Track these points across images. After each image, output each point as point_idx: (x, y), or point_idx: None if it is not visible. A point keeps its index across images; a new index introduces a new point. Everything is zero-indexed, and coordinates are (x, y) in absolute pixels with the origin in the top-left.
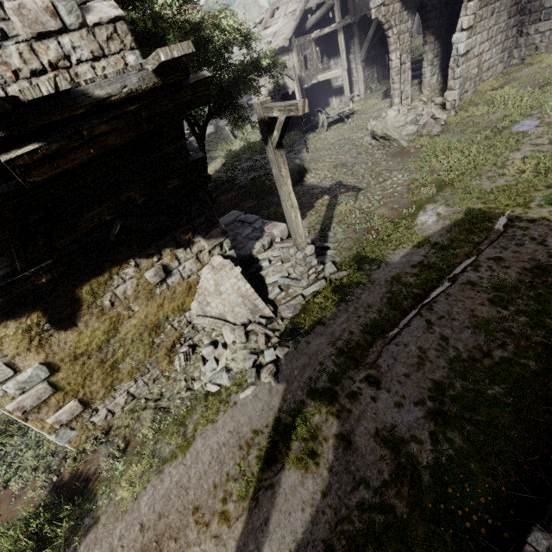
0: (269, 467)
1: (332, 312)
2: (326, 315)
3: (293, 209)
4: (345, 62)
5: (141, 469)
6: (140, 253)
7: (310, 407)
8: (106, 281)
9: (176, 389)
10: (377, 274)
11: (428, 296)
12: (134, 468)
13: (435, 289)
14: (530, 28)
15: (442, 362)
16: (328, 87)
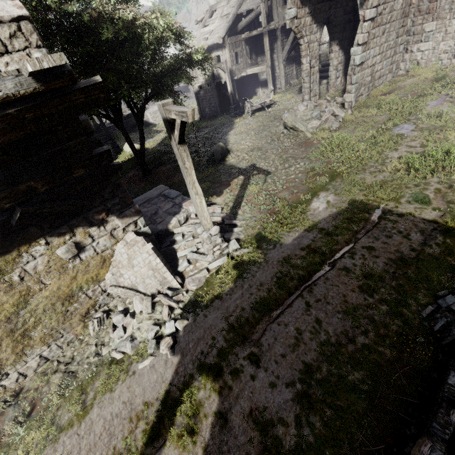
0: (152, 443)
1: (230, 288)
2: (224, 290)
3: (198, 196)
4: (269, 60)
5: (39, 437)
6: (51, 232)
7: (197, 382)
8: (14, 259)
9: (86, 353)
10: (271, 254)
11: (310, 278)
12: (33, 436)
13: (317, 272)
14: (414, 47)
15: (313, 345)
16: (255, 79)
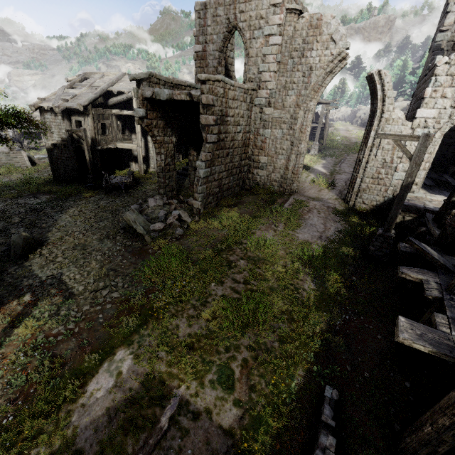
0: None
1: None
2: None
3: None
4: (140, 141)
5: None
6: None
7: None
8: None
9: None
10: None
11: None
12: None
13: None
14: (254, 171)
15: None
16: (129, 153)
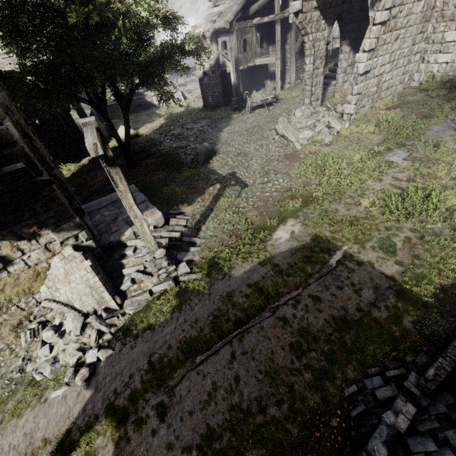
0: None
1: (164, 319)
2: (157, 321)
3: (138, 219)
4: (279, 52)
5: None
6: None
7: (99, 426)
8: None
9: (12, 366)
10: (217, 286)
11: (246, 323)
12: None
13: (255, 317)
14: (431, 57)
15: (223, 407)
16: (265, 70)
